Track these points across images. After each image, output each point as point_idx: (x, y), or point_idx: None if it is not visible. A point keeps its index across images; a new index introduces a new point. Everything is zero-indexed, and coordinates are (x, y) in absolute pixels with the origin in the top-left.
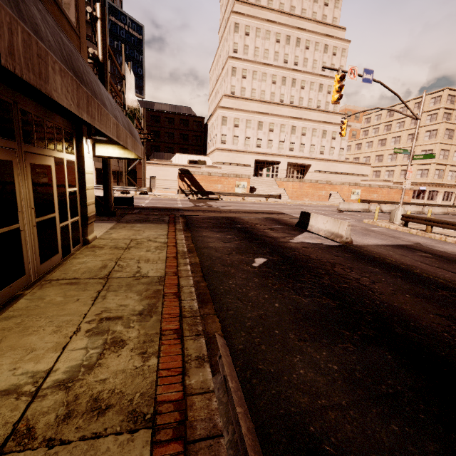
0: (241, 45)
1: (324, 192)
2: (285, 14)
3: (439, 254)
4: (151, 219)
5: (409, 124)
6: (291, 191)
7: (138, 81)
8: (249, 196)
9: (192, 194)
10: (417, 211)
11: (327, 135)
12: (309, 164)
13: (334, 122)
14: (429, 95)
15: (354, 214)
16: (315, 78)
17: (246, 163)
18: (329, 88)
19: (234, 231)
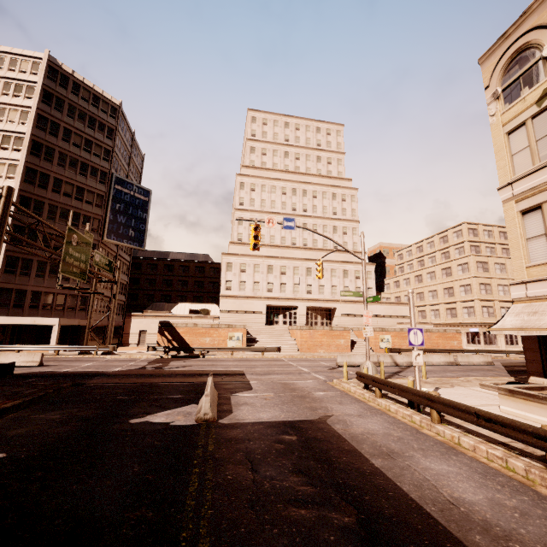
0: (248, 199)
1: (343, 340)
2: (289, 173)
3: (313, 436)
4: (3, 393)
5: (440, 258)
6: (300, 341)
7: (139, 235)
8: (238, 350)
9: (166, 351)
10: (448, 362)
11: (349, 274)
12: (334, 307)
13: (354, 261)
14: (450, 229)
15: (348, 370)
16: (327, 221)
17: (256, 310)
18: (344, 229)
19: (85, 408)
